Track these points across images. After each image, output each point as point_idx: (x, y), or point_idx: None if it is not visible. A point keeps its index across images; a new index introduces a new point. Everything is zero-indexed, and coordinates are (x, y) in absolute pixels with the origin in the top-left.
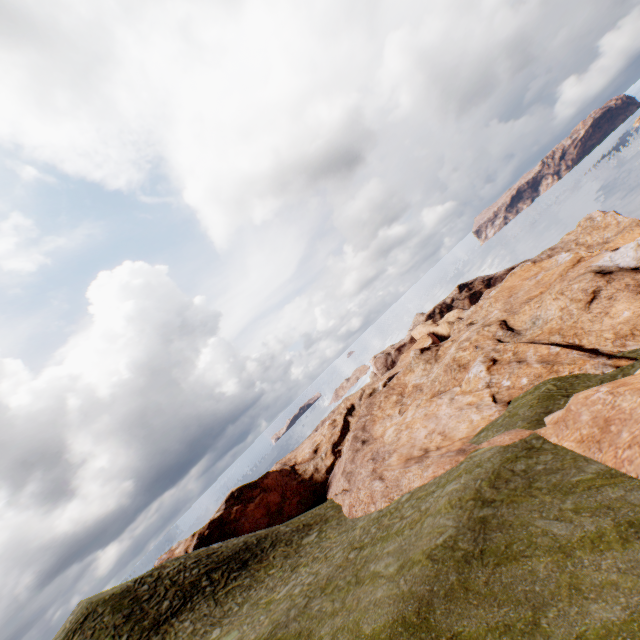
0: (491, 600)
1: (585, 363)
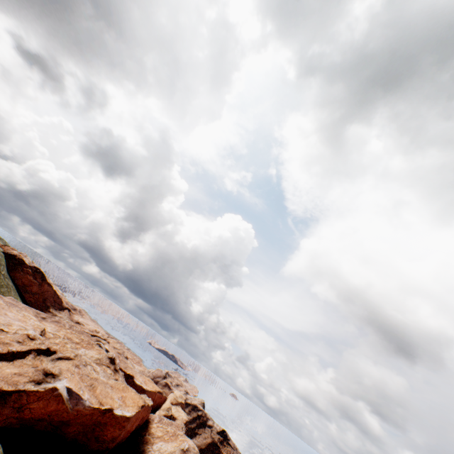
0: None
1: None
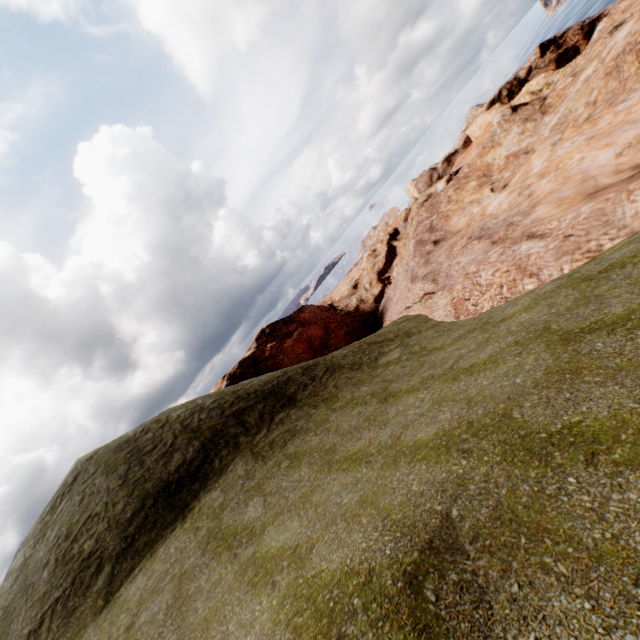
0: None
1: None
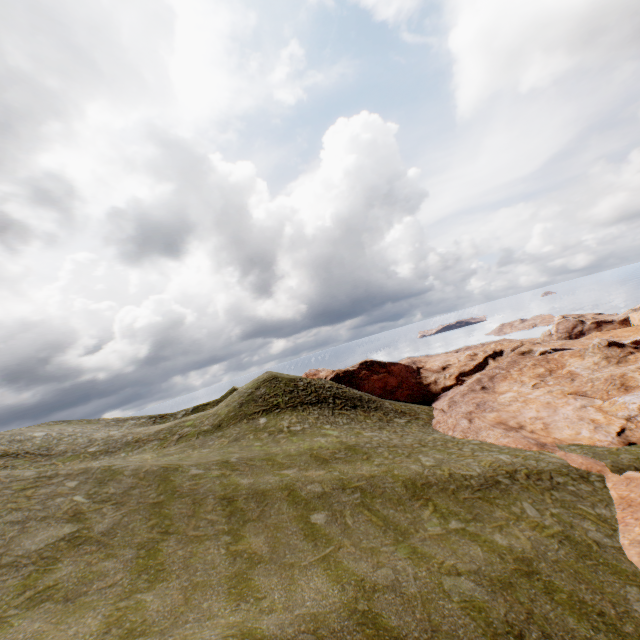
0: (459, 504)
1: None
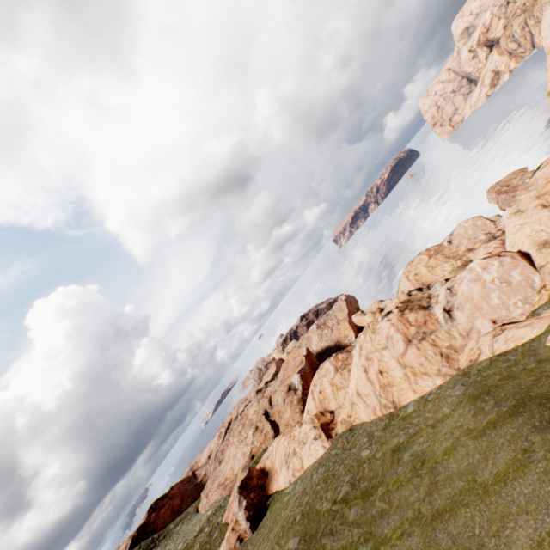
0: None
1: (269, 441)
